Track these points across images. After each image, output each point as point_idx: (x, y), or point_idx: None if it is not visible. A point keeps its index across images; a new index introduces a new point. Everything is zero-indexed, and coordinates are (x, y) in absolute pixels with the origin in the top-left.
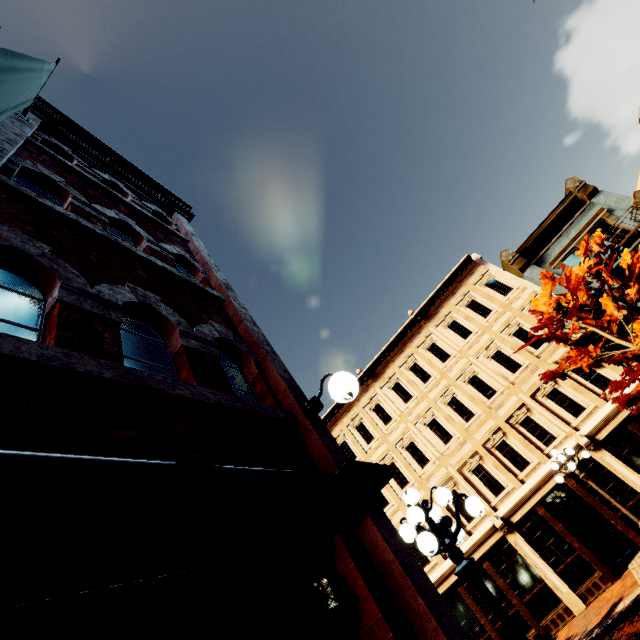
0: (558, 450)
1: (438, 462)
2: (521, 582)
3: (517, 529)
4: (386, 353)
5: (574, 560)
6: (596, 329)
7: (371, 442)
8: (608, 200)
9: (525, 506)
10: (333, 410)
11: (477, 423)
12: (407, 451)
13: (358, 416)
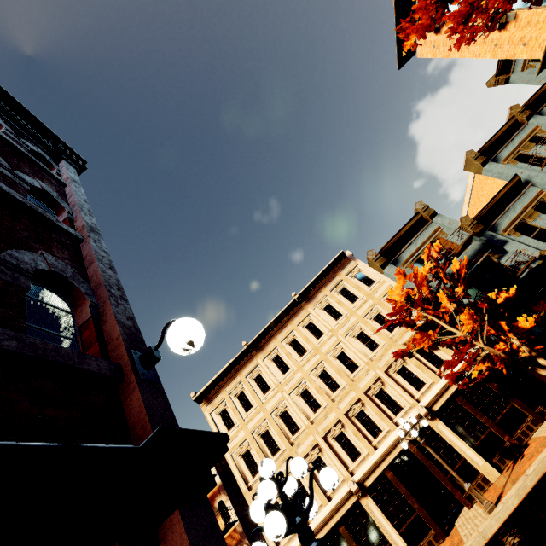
0: (404, 419)
1: (307, 430)
2: (370, 545)
3: (369, 493)
4: (270, 328)
5: (414, 520)
6: (434, 318)
7: (249, 410)
8: (443, 221)
9: (377, 470)
10: (218, 379)
11: (342, 394)
12: (281, 419)
13: (240, 385)
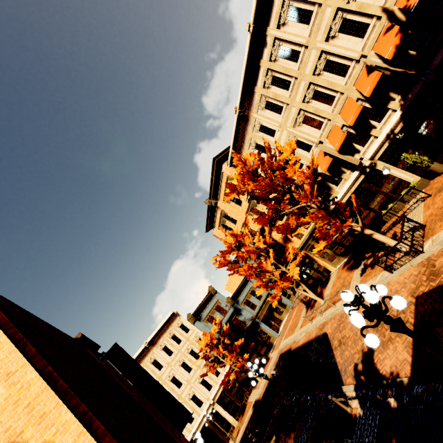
0: (204, 408)
1: None
2: None
3: None
4: None
5: None
6: (217, 355)
7: None
8: (220, 296)
9: None
10: None
11: None
12: None
13: None
